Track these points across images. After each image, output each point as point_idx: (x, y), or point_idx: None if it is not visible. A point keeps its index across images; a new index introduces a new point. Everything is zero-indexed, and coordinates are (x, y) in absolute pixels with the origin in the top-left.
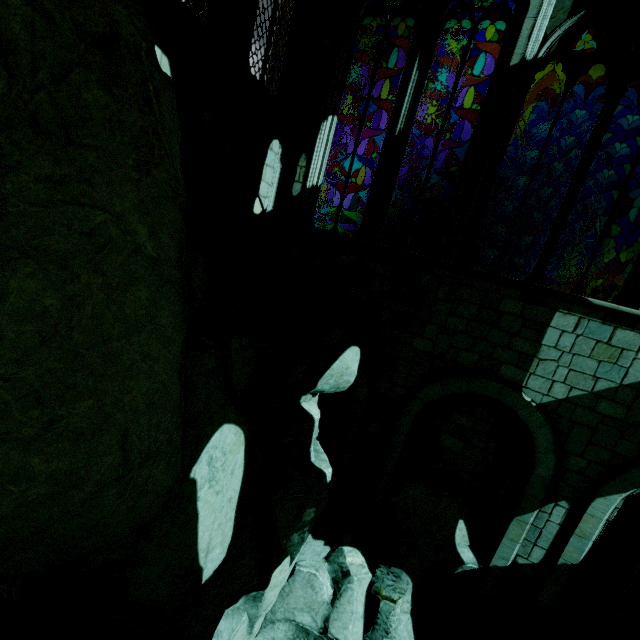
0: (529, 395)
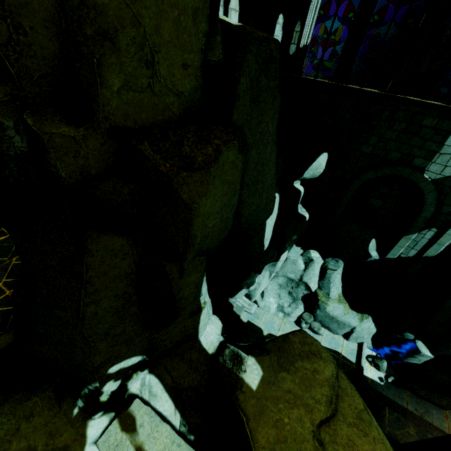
0: (428, 175)
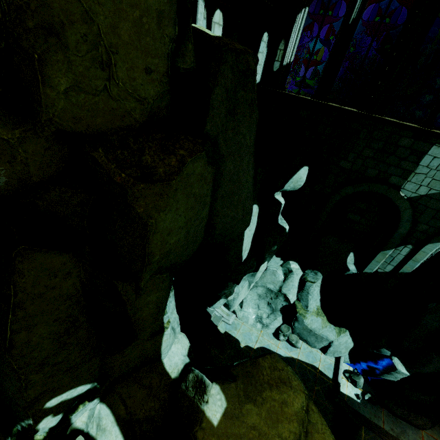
0: (404, 193)
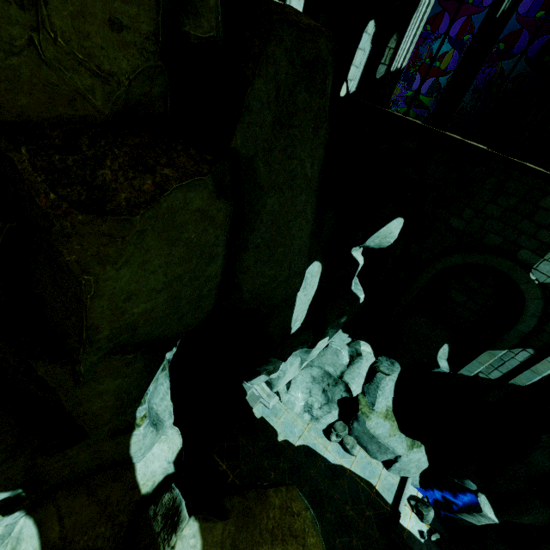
0: (535, 275)
